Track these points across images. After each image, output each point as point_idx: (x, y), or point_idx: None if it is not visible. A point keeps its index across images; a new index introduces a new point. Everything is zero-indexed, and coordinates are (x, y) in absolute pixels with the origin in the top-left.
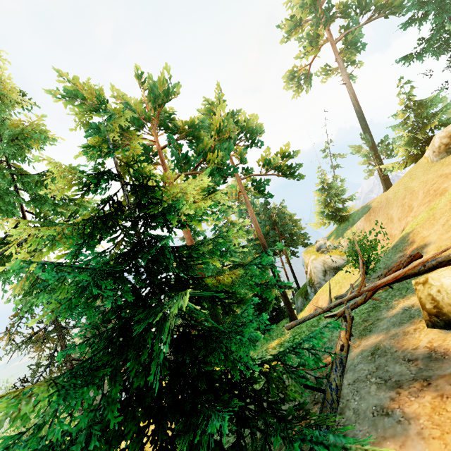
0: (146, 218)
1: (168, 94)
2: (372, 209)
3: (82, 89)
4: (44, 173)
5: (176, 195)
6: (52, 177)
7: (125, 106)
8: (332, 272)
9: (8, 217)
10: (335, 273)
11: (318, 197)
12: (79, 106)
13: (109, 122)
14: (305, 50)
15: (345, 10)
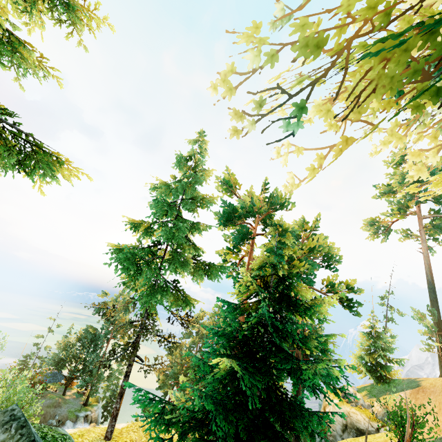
0: (289, 304)
1: (283, 206)
2: (422, 387)
3: (232, 181)
4: (193, 223)
5: (314, 302)
6: (197, 228)
7: (251, 201)
8: (354, 432)
9: (170, 241)
10: (357, 436)
11: (362, 340)
12: (224, 188)
13: (240, 208)
14: (392, 211)
15: (438, 198)
